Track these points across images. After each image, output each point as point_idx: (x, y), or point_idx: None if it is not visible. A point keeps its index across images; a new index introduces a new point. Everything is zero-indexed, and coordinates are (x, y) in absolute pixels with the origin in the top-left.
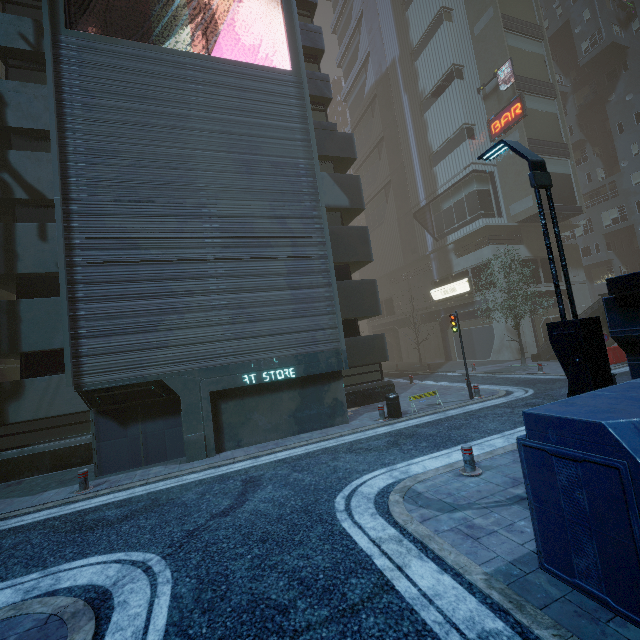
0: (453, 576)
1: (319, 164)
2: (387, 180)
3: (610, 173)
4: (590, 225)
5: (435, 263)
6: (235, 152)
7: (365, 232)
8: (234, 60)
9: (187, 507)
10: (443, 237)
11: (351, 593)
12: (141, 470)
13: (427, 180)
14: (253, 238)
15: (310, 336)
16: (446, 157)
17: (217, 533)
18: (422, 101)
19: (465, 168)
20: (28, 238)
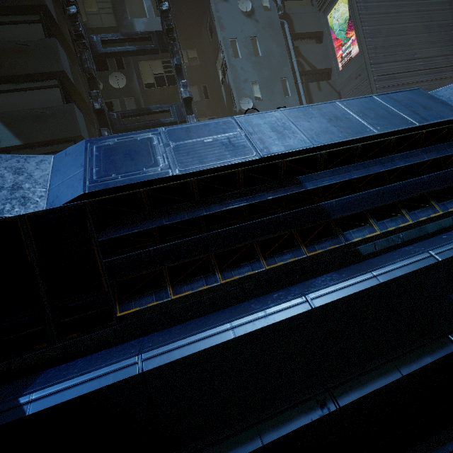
0: None
1: None
2: None
3: None
4: None
5: None
6: (422, 22)
7: None
8: None
9: None
10: None
11: None
12: None
13: None
14: (436, 68)
15: None
16: None
17: None
18: None
19: None
20: (314, 90)
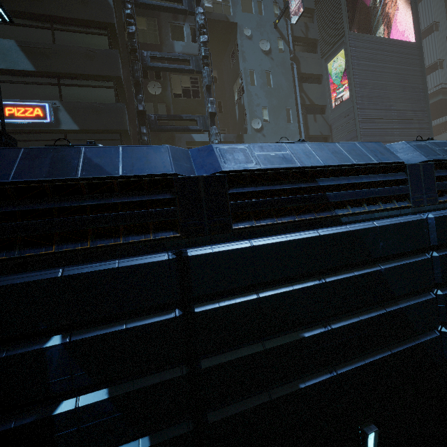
0: None
1: None
2: None
3: None
4: None
5: None
6: (400, 82)
7: None
8: (397, 39)
9: None
10: None
11: None
12: None
13: None
14: (406, 120)
15: None
16: None
17: None
18: None
19: (436, 86)
20: (311, 121)
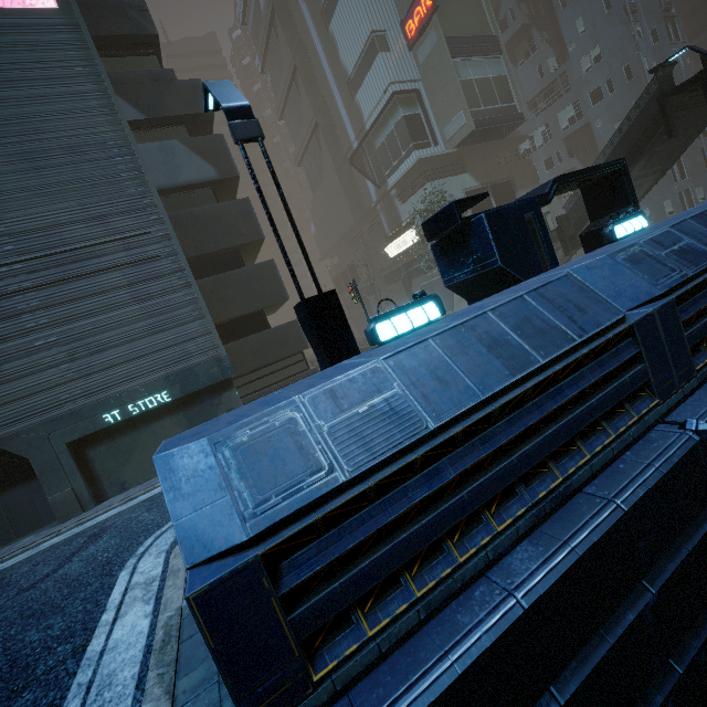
0: (154, 618)
1: (167, 129)
2: (314, 123)
3: (563, 62)
4: (548, 131)
5: (383, 215)
6: (6, 143)
7: (247, 205)
8: None
9: (6, 586)
10: (384, 182)
11: (42, 666)
12: (10, 546)
13: (352, 114)
14: (68, 252)
15: (179, 350)
16: (364, 80)
17: (0, 616)
18: (323, 8)
19: (385, 91)
20: None
